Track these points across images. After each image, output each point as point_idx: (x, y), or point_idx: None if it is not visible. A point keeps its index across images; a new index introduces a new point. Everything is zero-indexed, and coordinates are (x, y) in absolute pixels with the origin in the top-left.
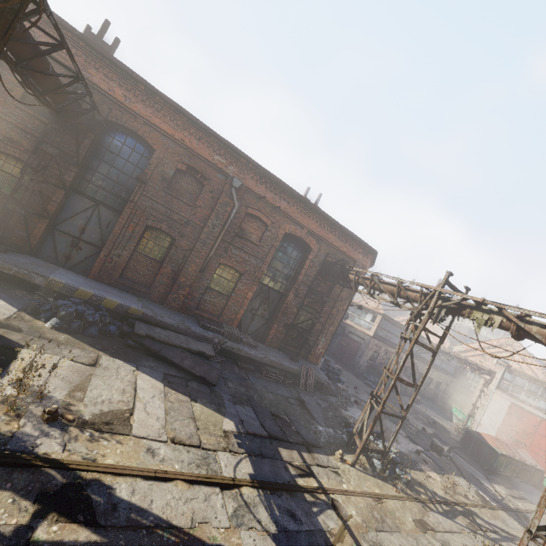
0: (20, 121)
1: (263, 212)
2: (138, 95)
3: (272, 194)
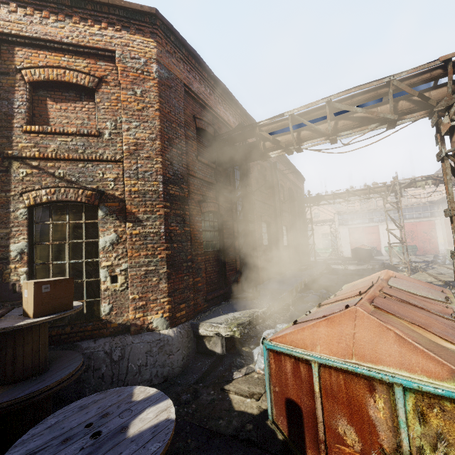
0: (203, 175)
1: (282, 180)
2: (236, 119)
3: (281, 165)
